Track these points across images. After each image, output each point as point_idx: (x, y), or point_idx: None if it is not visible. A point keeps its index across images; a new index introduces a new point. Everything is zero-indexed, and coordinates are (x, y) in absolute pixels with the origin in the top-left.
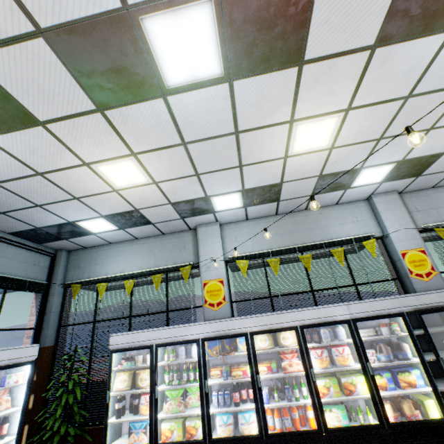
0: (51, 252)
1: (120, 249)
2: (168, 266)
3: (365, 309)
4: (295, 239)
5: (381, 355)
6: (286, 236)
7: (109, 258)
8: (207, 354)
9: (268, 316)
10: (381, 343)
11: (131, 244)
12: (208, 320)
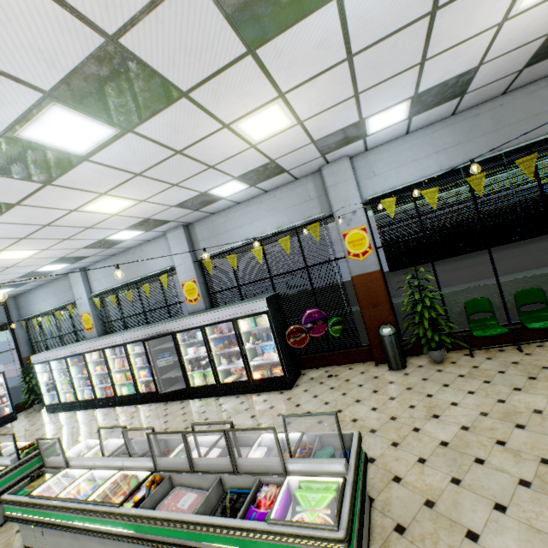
0: (2, 302)
1: (39, 293)
2: (63, 304)
3: (130, 337)
4: (129, 275)
5: (141, 361)
6: (124, 273)
7: (36, 300)
8: (71, 364)
9: (90, 343)
10: (144, 354)
11: (43, 288)
12: (88, 338)
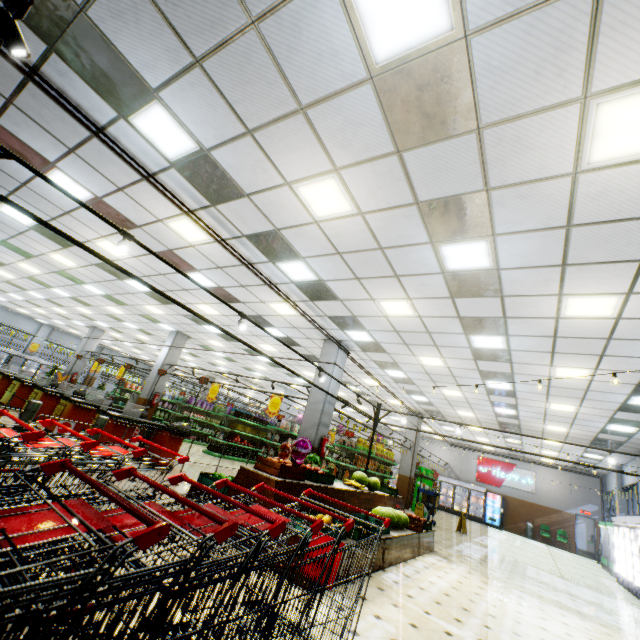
0: None
1: None
2: None
3: (3, 348)
4: (3, 320)
5: None
6: (1, 317)
7: None
8: None
9: None
10: None
11: None
12: None
